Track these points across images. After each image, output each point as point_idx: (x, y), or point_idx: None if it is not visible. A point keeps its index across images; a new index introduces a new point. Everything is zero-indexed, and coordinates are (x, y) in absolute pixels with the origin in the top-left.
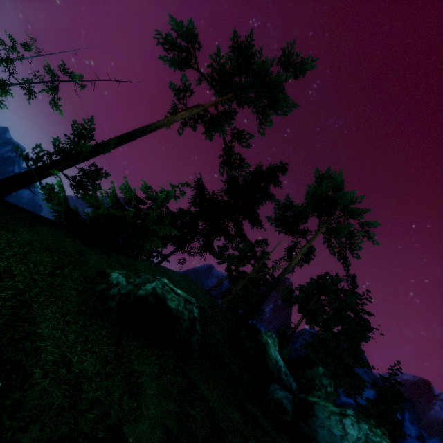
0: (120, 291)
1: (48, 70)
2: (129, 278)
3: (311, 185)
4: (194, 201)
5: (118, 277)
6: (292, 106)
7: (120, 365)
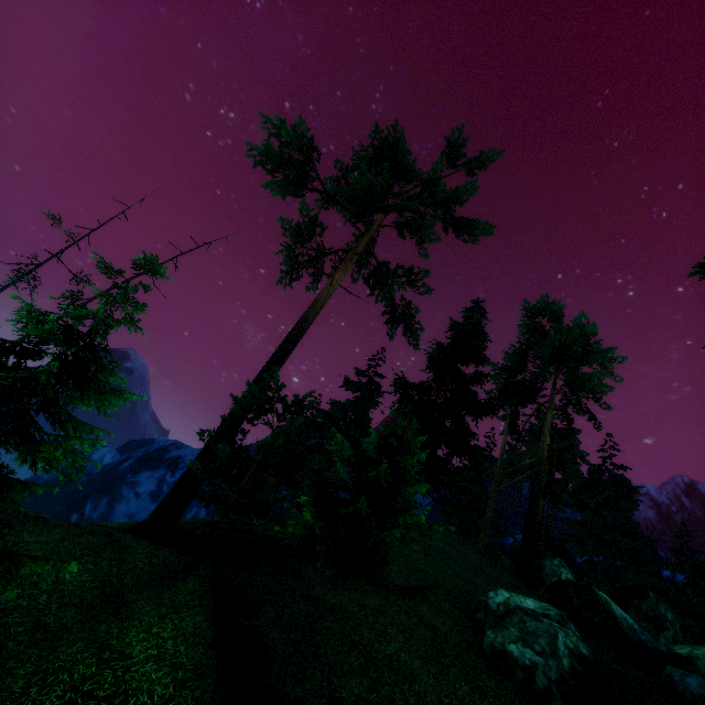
0: (549, 676)
1: (104, 267)
2: (532, 646)
3: (522, 324)
4: (346, 381)
5: (520, 650)
6: (489, 230)
7: None
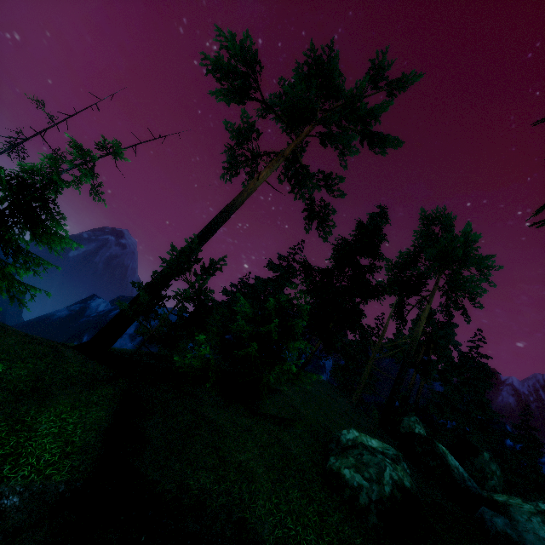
0: (370, 497)
1: (76, 146)
2: (362, 473)
3: (417, 230)
4: (270, 263)
5: (352, 475)
6: (398, 144)
7: None
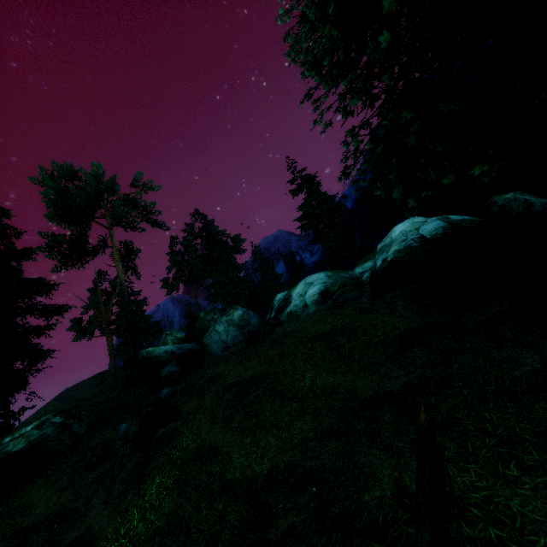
0: None
1: None
2: None
3: None
4: None
5: None
6: None
7: (4, 518)
